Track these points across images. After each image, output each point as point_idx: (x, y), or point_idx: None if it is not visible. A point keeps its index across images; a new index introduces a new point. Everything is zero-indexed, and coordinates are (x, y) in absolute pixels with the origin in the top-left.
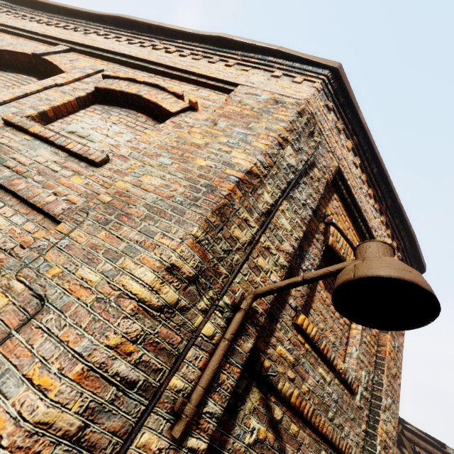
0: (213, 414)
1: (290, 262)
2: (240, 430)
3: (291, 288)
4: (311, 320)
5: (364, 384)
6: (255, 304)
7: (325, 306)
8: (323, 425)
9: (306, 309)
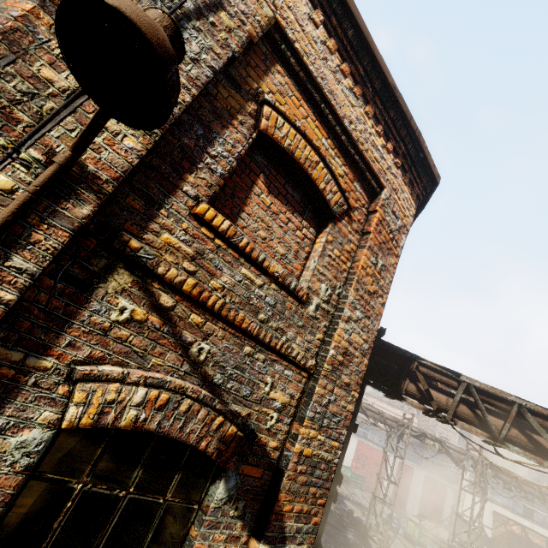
0: (23, 270)
1: (164, 130)
2: (100, 306)
3: (99, 122)
4: (244, 225)
5: (324, 297)
6: (93, 168)
7: (270, 213)
8: (241, 320)
9: (234, 212)
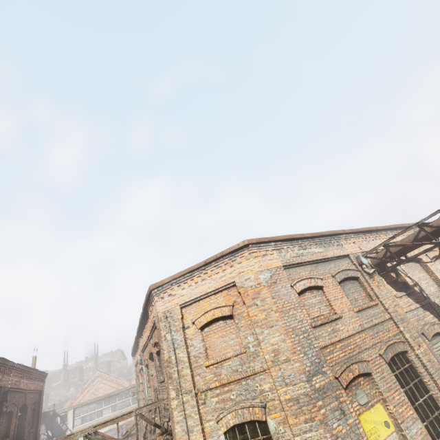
0: None
1: None
2: None
3: None
4: None
5: None
6: None
7: None
8: None
9: None
